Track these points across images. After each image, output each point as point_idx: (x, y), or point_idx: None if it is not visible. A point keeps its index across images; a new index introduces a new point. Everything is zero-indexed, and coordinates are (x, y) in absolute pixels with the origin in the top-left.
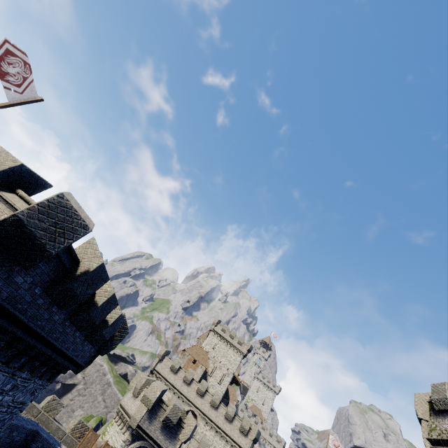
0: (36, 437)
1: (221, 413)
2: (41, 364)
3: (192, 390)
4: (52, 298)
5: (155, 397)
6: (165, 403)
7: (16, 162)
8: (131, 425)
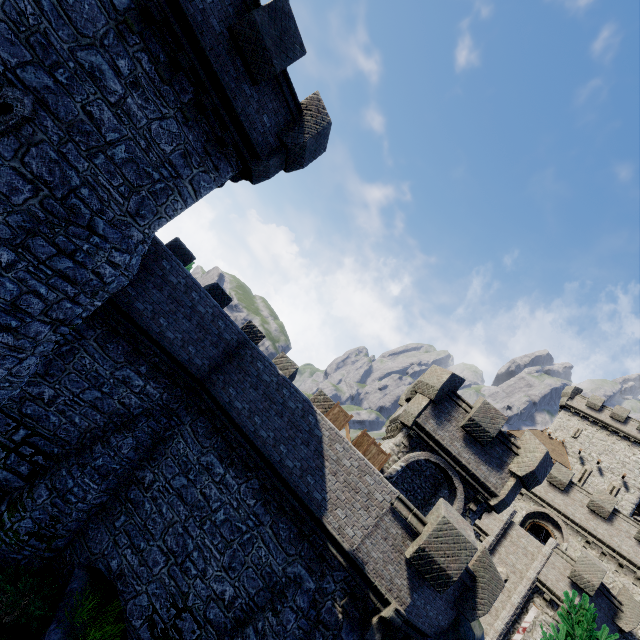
0: (248, 347)
1: (624, 531)
2: (169, 60)
3: None
4: None
5: (439, 382)
6: (464, 401)
7: None
8: (404, 422)
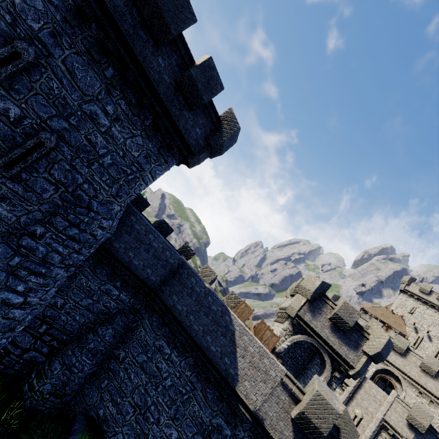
0: (185, 267)
1: None
2: (137, 102)
3: None
4: None
5: (313, 287)
6: (331, 300)
7: None
8: (289, 314)
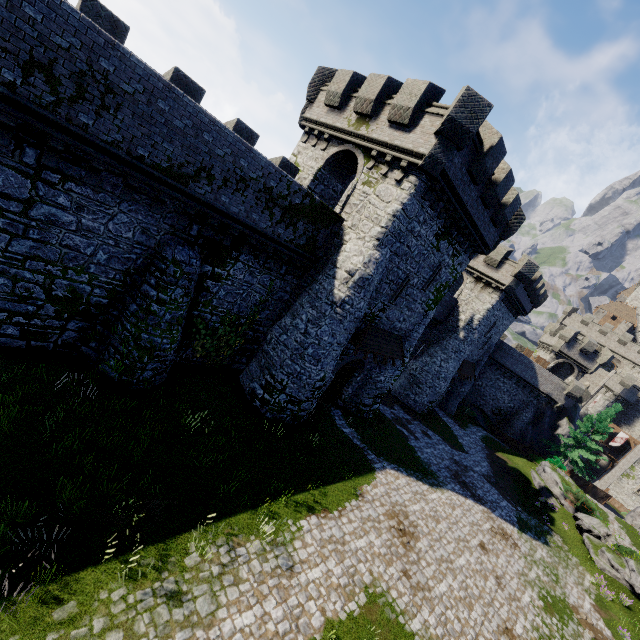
0: (504, 344)
1: None
2: (515, 311)
3: (611, 341)
4: (526, 289)
5: (569, 336)
6: (580, 340)
7: (506, 250)
8: (554, 350)
